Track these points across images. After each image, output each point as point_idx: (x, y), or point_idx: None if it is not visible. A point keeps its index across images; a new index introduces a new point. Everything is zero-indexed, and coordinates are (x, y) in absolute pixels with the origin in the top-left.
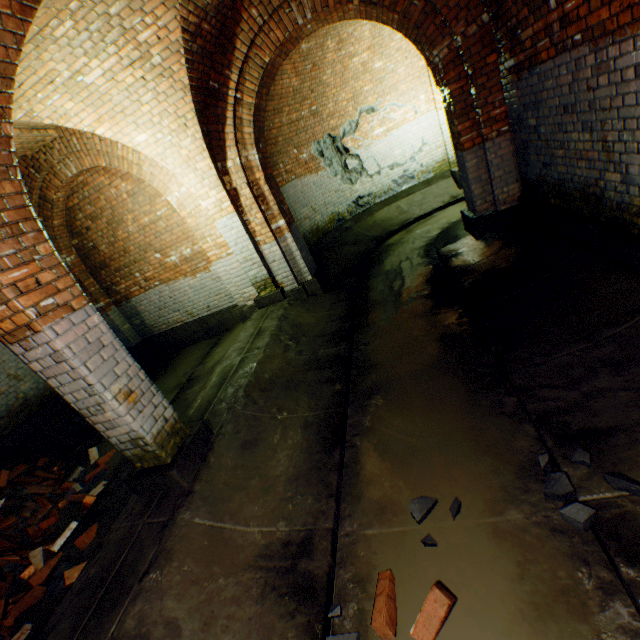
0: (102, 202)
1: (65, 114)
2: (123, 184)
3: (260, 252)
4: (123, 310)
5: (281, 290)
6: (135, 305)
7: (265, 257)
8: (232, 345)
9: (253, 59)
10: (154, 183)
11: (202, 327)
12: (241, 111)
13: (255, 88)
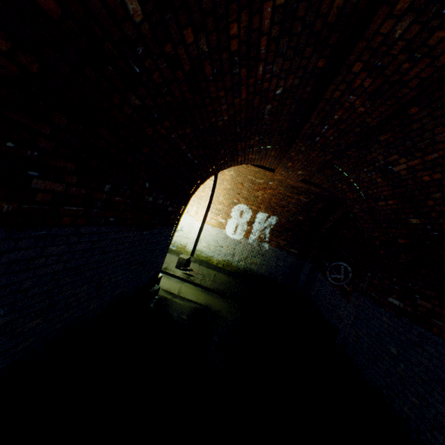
0: None
1: None
2: None
3: None
4: None
5: None
6: None
7: None
8: None
9: None
10: None
11: None
12: None
13: None
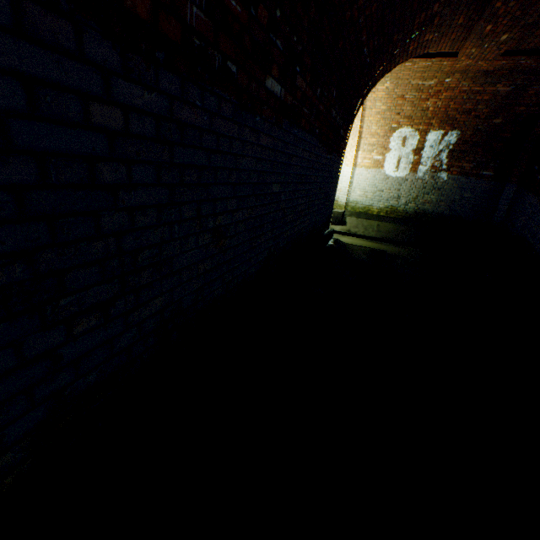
0: None
1: None
2: None
3: None
4: None
5: None
6: None
7: None
8: None
9: None
10: None
11: None
12: None
13: None
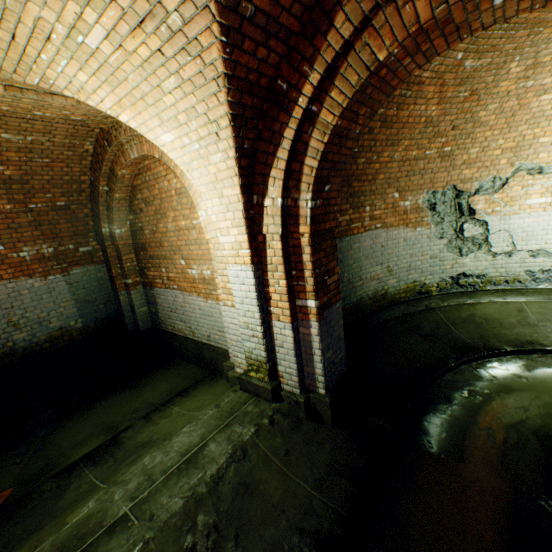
0: (156, 190)
1: (82, 88)
2: (175, 180)
3: (269, 323)
4: (147, 293)
5: (274, 387)
6: (155, 294)
7: (272, 334)
8: (156, 449)
9: (358, 51)
10: (191, 191)
11: (196, 351)
12: (310, 132)
13: (344, 101)
